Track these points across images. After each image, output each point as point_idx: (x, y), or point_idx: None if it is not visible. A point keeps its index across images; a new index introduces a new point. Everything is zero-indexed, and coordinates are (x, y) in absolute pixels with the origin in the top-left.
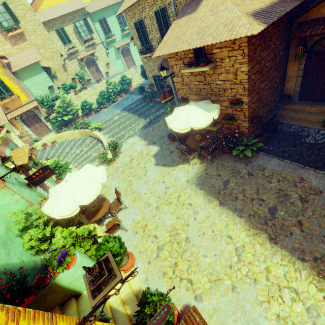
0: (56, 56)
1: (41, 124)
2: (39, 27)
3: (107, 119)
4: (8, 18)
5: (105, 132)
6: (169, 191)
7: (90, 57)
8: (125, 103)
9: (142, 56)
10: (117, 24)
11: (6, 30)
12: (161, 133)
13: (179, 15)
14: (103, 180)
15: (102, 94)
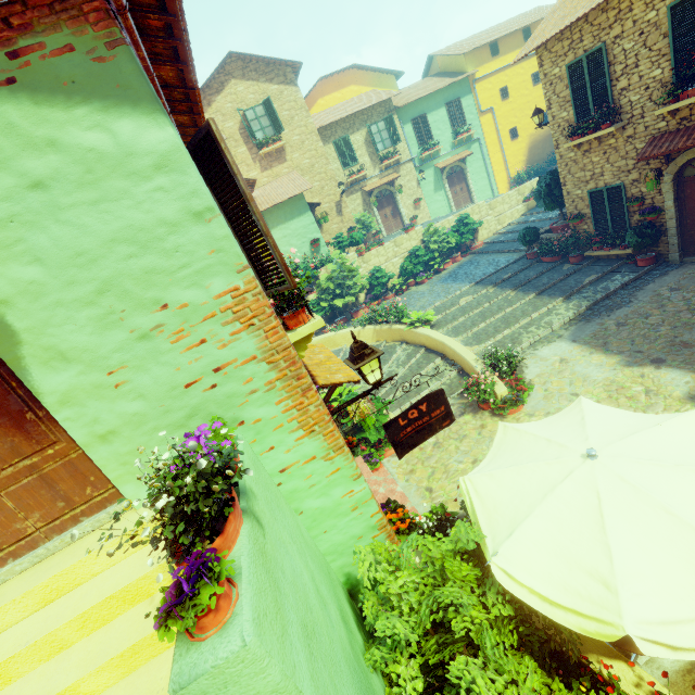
0: (328, 187)
1: None
2: (311, 136)
3: (440, 303)
4: (267, 124)
5: (446, 331)
6: None
7: (386, 189)
8: (474, 272)
9: (575, 140)
10: (445, 123)
11: (259, 145)
12: (667, 332)
13: None
14: None
15: (414, 255)
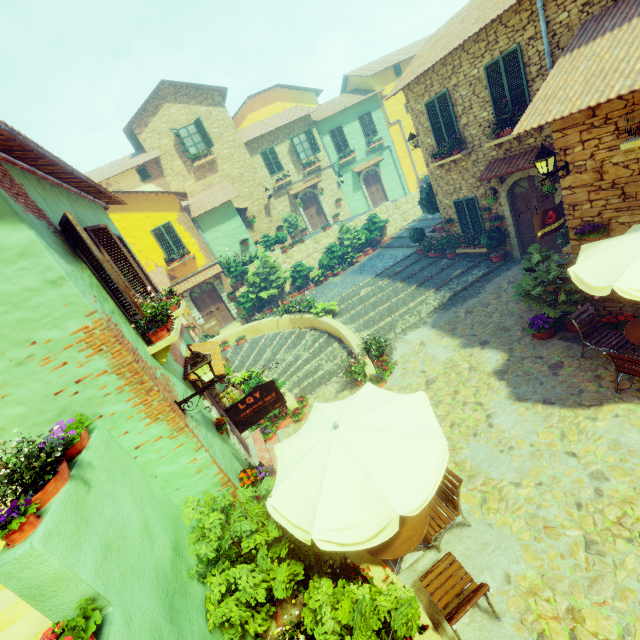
0: (257, 192)
1: (221, 306)
2: (239, 149)
3: (346, 294)
4: (199, 141)
5: (345, 319)
6: (613, 488)
7: (310, 191)
8: (378, 265)
9: (437, 162)
10: (359, 133)
11: (193, 158)
12: (496, 319)
13: (574, 44)
14: (440, 434)
15: (331, 251)
